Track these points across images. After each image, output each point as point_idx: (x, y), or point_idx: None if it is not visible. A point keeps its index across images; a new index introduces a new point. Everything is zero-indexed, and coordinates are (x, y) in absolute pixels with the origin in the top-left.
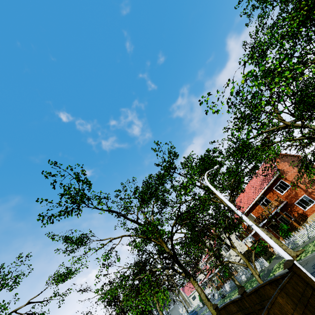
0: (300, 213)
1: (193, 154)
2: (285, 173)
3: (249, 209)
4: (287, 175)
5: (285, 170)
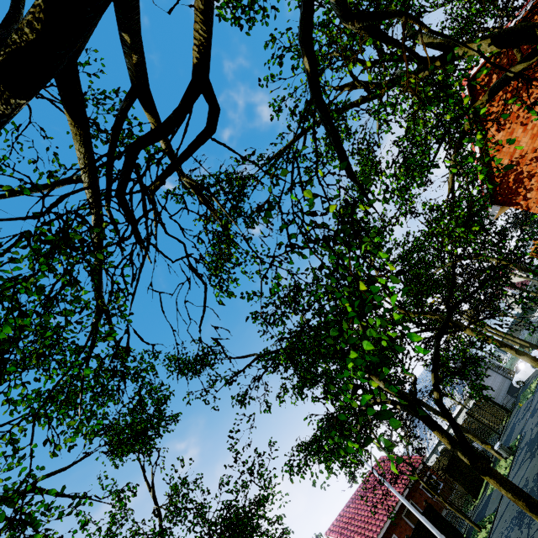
0: None
1: None
2: (523, 183)
3: None
4: (532, 187)
5: (523, 158)
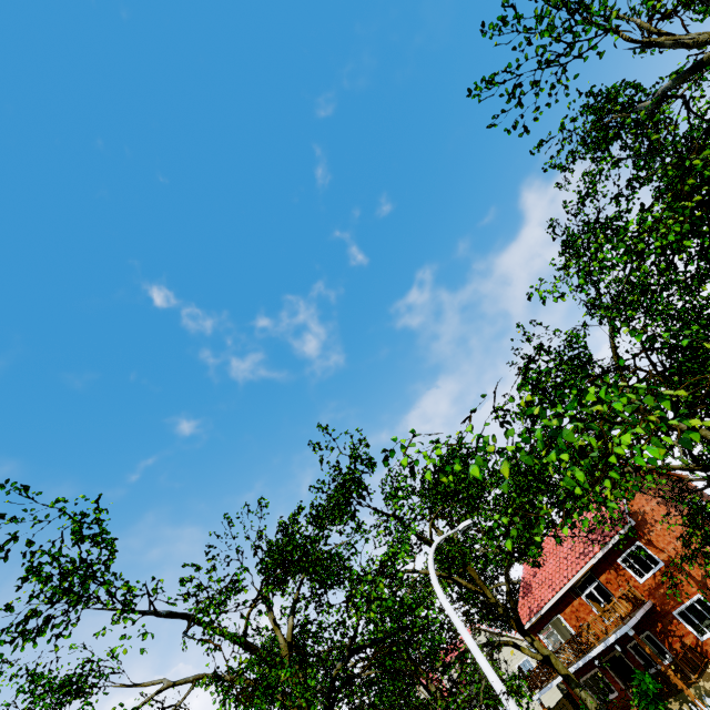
0: (690, 646)
1: (405, 486)
2: (647, 524)
3: (555, 602)
4: (653, 531)
5: (647, 514)
